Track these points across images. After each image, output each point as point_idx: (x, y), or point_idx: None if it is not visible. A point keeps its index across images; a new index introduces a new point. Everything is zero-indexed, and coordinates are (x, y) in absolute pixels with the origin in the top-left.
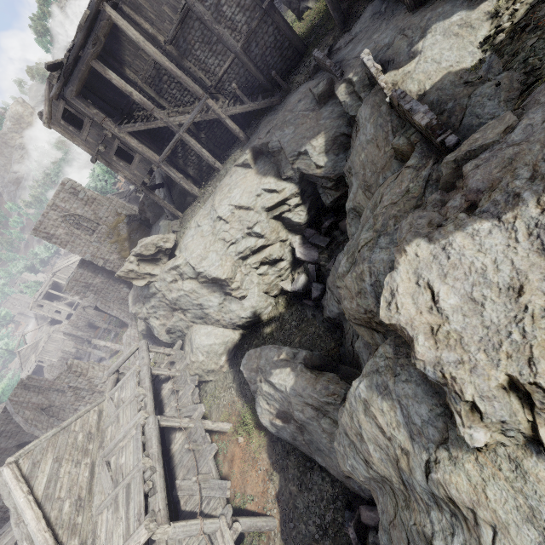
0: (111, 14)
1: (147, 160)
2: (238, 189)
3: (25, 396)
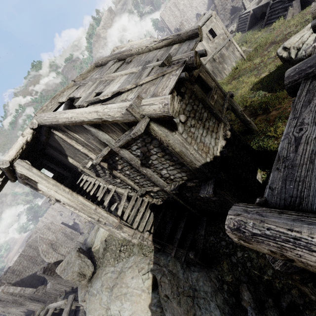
0: (22, 172)
1: None
2: (129, 304)
3: (47, 234)
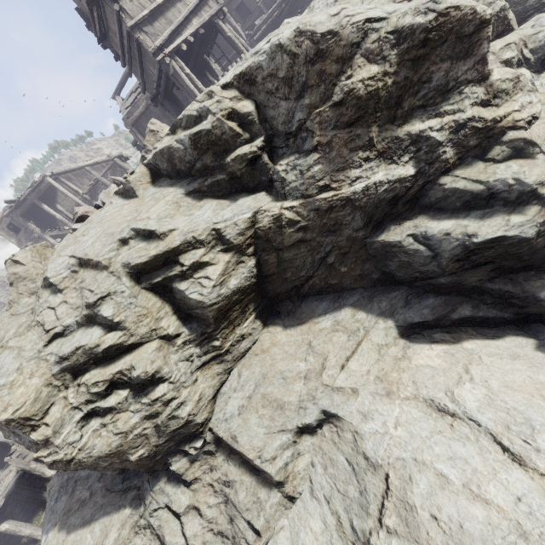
0: (51, 181)
1: None
2: None
3: None
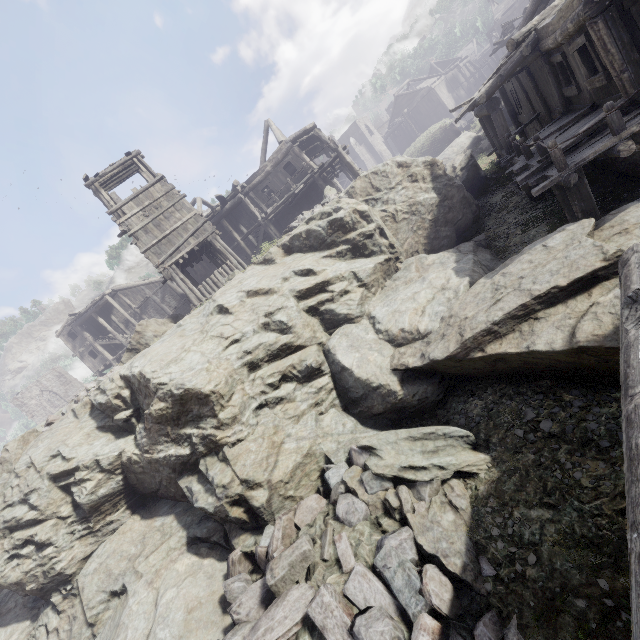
0: (109, 299)
1: (106, 359)
2: None
3: None
